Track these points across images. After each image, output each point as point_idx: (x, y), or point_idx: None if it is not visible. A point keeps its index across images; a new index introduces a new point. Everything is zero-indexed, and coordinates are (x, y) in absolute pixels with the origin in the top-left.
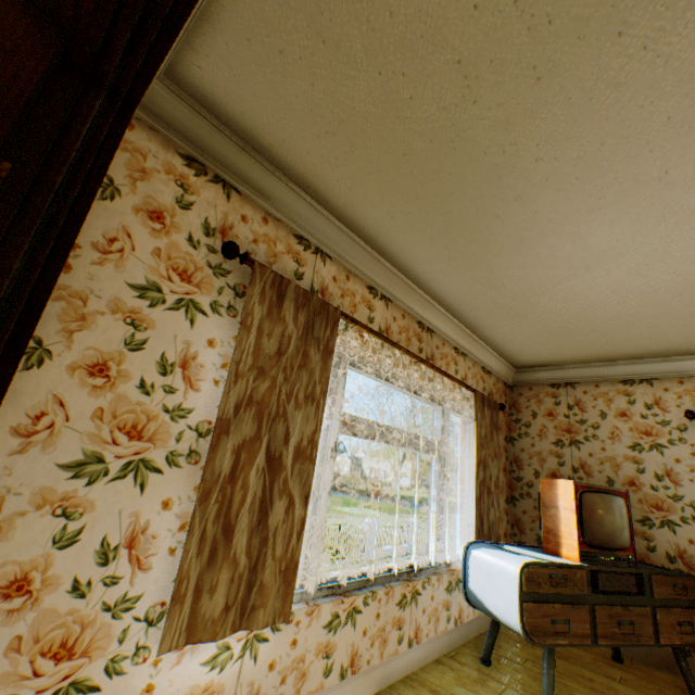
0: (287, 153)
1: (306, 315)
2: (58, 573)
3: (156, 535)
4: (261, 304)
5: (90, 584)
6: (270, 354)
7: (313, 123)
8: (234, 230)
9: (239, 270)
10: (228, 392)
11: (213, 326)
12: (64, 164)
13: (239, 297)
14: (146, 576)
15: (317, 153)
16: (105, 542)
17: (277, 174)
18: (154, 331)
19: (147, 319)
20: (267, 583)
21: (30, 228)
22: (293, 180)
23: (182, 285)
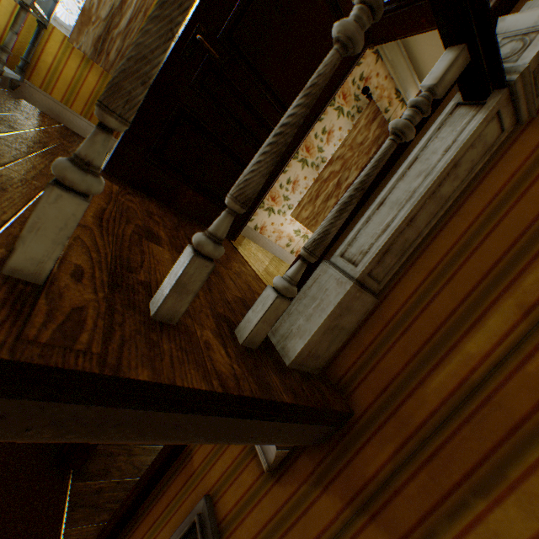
0: (414, 46)
1: (379, 132)
2: (279, 179)
3: (299, 186)
4: (364, 120)
5: (283, 187)
6: (357, 143)
7: (432, 39)
8: (370, 80)
9: (363, 101)
10: (338, 150)
11: (343, 122)
12: (350, 71)
13: (357, 113)
14: (293, 195)
15: (428, 52)
16: (289, 178)
17: (404, 55)
18: (326, 117)
19: (326, 111)
20: (318, 221)
21: (338, 88)
22: (410, 59)
23: (342, 101)
